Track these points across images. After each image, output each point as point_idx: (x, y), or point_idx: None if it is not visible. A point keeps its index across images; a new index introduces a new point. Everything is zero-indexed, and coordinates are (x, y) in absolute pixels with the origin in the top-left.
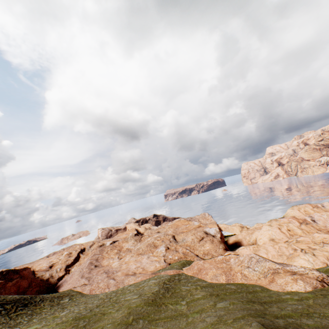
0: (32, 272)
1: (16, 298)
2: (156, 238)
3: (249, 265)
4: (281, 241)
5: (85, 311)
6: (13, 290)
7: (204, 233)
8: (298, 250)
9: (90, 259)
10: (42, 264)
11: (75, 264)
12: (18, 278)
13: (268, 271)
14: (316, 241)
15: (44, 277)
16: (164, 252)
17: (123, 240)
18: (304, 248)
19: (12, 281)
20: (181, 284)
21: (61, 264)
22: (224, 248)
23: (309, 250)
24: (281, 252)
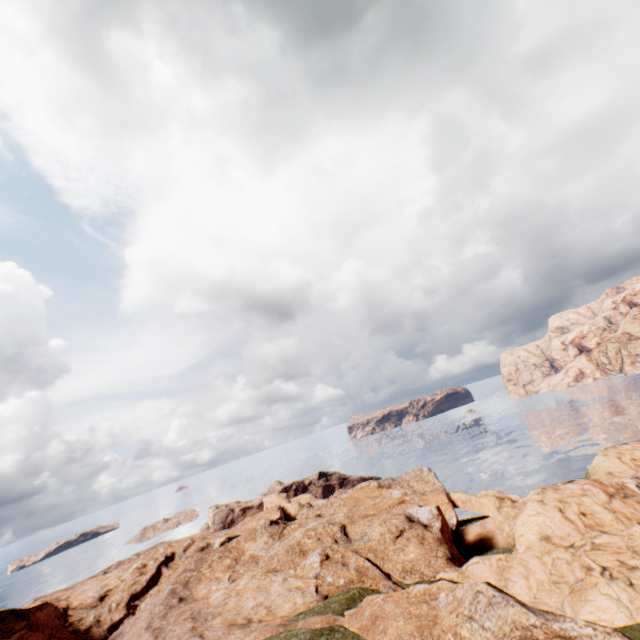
0: (61, 613)
1: None
2: (306, 531)
3: (472, 613)
4: (567, 542)
5: None
6: None
7: (406, 520)
8: (596, 569)
9: (174, 582)
10: (87, 591)
11: (150, 592)
12: (25, 629)
13: (511, 633)
14: (637, 547)
15: (82, 625)
16: (317, 568)
17: (247, 535)
18: (608, 564)
19: (9, 638)
20: None
21: (122, 593)
22: (449, 555)
23: (620, 570)
24: (558, 575)
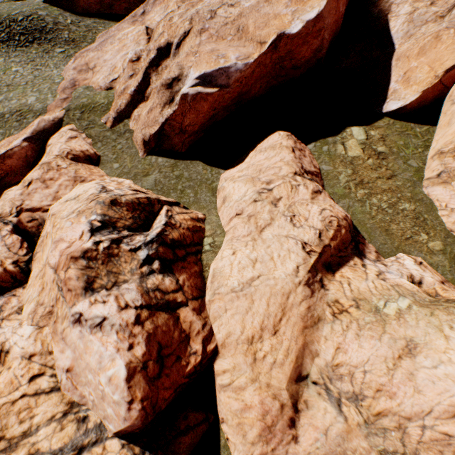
0: None
1: (37, 27)
2: (179, 14)
3: None
4: None
5: (1, 83)
6: (92, 1)
7: (164, 82)
8: None
9: None
10: None
11: None
12: None
13: None
14: None
15: None
16: (126, 64)
17: None
18: None
19: None
20: (5, 125)
21: None
22: (147, 139)
23: None
24: None
